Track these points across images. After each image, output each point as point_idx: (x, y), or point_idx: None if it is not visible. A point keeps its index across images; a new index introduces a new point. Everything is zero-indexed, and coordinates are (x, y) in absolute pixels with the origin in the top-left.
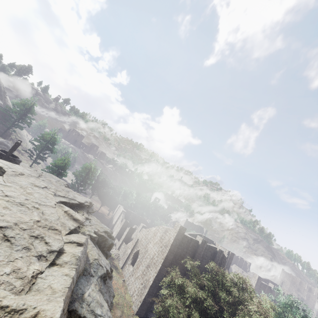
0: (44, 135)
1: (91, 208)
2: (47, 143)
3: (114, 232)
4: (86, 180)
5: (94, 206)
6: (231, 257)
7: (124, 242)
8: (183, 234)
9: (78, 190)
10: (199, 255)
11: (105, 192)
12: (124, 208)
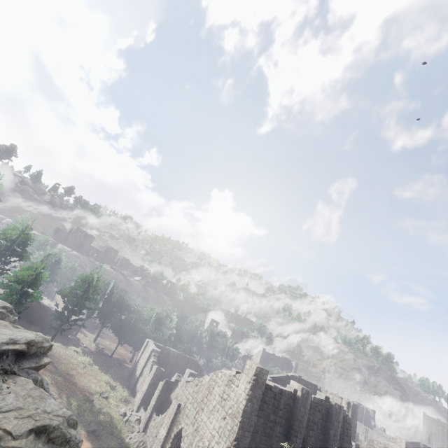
0: (6, 230)
1: (37, 357)
2: (11, 244)
3: (137, 393)
4: (81, 300)
5: (105, 349)
6: (354, 413)
7: (155, 413)
8: (264, 384)
9: (67, 320)
10: (302, 423)
11: (123, 319)
12: (157, 345)
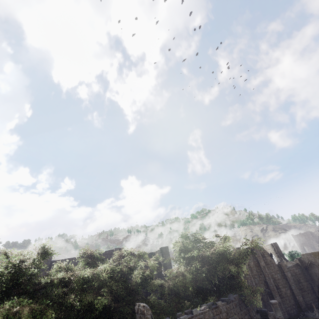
0: None
1: None
2: None
3: None
4: None
5: None
6: (166, 252)
7: None
8: (50, 261)
9: None
10: None
11: None
12: None
